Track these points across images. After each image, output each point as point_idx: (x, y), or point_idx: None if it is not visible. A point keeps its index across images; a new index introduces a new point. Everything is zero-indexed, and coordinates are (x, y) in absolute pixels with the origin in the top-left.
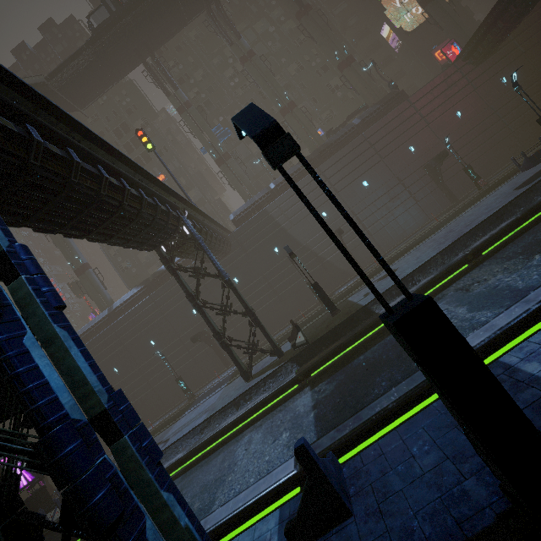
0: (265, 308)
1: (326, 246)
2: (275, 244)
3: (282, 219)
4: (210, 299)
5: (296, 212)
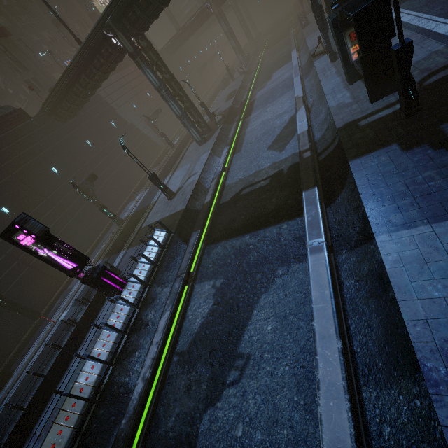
0: (122, 166)
1: (144, 126)
2: (111, 119)
3: (109, 100)
4: (69, 158)
5: (117, 98)
